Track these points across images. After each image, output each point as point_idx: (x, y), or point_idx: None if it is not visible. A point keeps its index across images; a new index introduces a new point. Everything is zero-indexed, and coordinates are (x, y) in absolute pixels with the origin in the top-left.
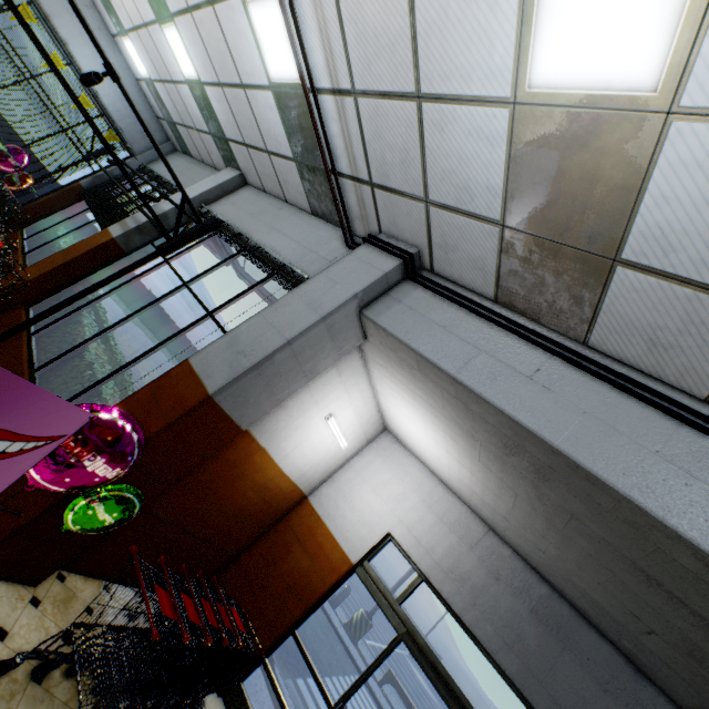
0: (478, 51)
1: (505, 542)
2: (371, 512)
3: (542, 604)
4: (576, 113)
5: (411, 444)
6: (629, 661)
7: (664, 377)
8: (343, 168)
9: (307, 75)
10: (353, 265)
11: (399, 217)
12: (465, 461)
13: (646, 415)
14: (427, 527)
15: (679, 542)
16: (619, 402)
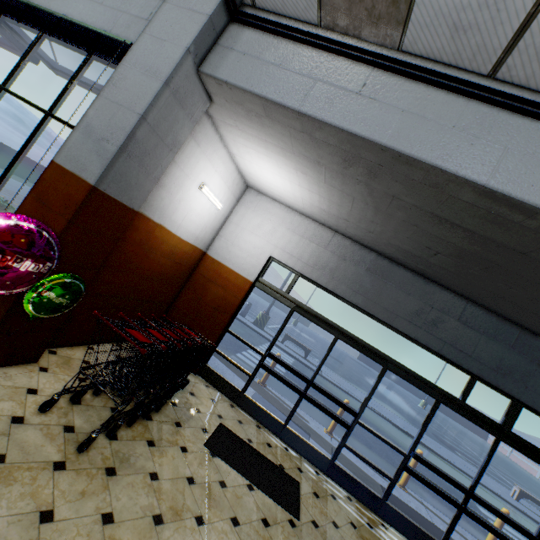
0: None
1: (346, 237)
2: (255, 248)
3: (372, 264)
4: None
5: (270, 192)
6: (421, 276)
7: (460, 63)
8: None
9: None
10: (173, 14)
11: None
12: (314, 188)
13: (446, 101)
14: (294, 245)
15: (465, 185)
16: (427, 95)
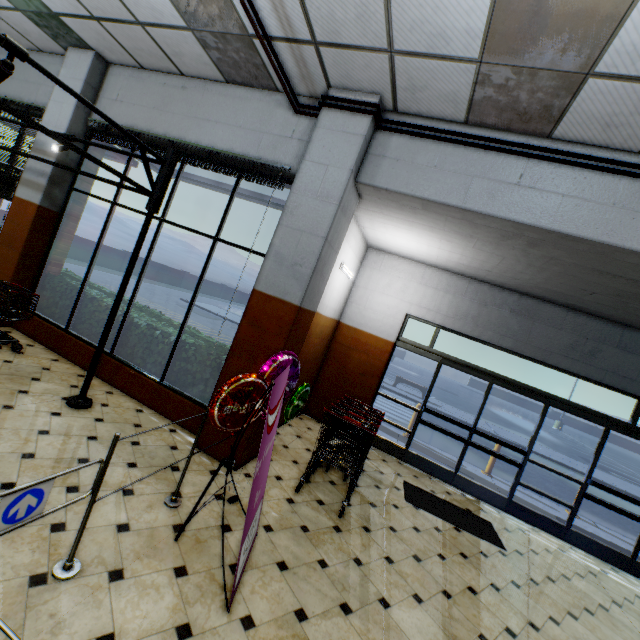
0: None
1: (483, 282)
2: (389, 308)
3: (515, 305)
4: None
5: (397, 251)
6: (570, 309)
7: (611, 145)
8: (272, 31)
9: None
10: (329, 139)
11: (354, 71)
12: (458, 250)
13: (603, 181)
14: (430, 299)
15: (631, 254)
16: (584, 178)
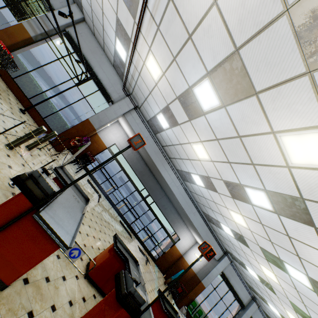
0: (153, 108)
1: None
2: (112, 139)
3: (138, 157)
4: (159, 123)
5: (123, 128)
6: (146, 164)
7: (160, 142)
8: (128, 80)
9: (127, 73)
10: (124, 103)
11: (136, 99)
12: None
13: (156, 146)
14: (123, 144)
15: (151, 159)
16: (154, 144)
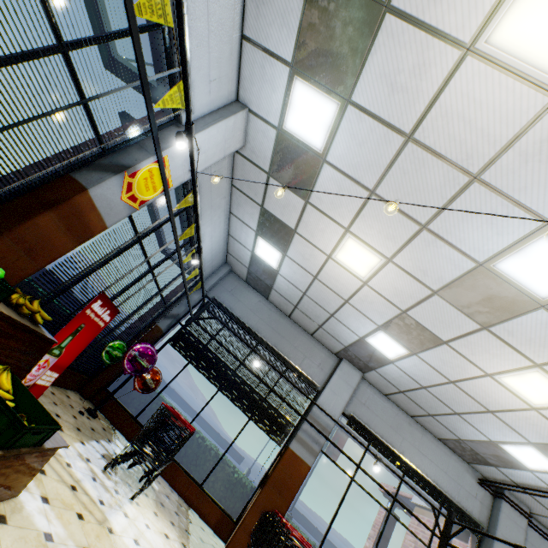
0: None
1: None
2: None
3: None
4: None
5: None
6: None
7: None
8: (511, 478)
9: None
10: (508, 523)
11: (531, 503)
12: None
13: None
14: None
15: None
16: None
